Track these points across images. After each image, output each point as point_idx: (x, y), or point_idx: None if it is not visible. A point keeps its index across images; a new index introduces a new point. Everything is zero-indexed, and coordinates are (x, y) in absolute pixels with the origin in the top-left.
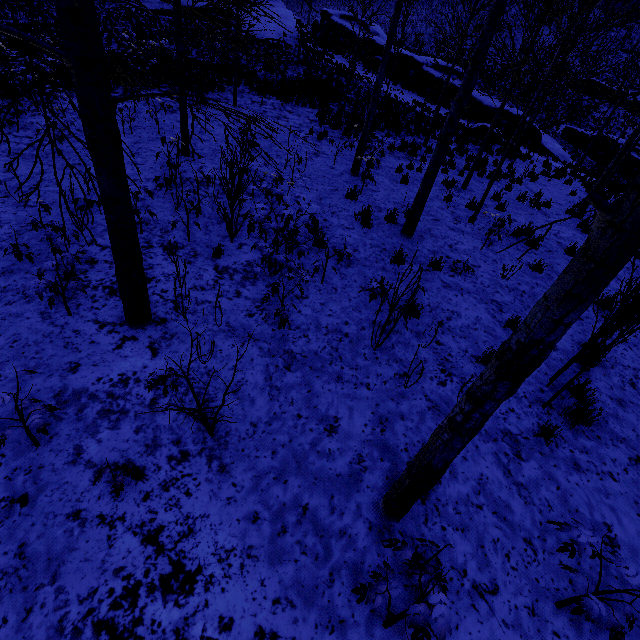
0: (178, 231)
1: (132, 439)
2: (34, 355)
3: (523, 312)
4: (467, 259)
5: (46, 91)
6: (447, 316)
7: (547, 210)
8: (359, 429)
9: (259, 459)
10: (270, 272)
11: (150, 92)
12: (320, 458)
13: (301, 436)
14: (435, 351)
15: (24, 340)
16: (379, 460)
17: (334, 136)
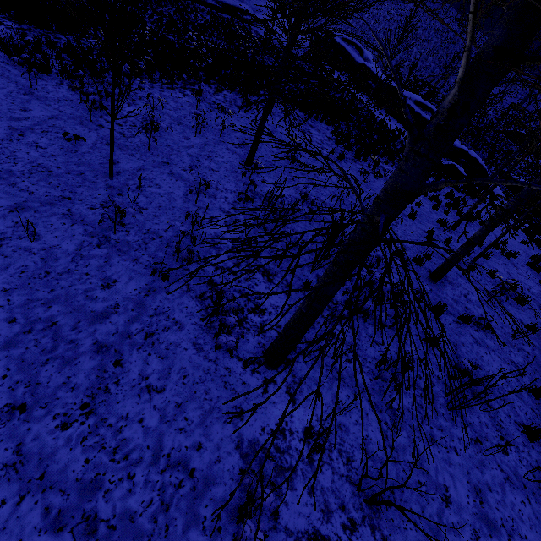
0: (265, 254)
1: (309, 502)
2: (204, 395)
3: (534, 375)
4: (492, 320)
5: (135, 82)
6: (484, 374)
7: (513, 260)
8: (465, 500)
9: (407, 531)
10: (348, 311)
11: (203, 87)
12: (449, 532)
13: (428, 506)
14: (490, 415)
15: (191, 376)
16: (489, 537)
17: (349, 158)
